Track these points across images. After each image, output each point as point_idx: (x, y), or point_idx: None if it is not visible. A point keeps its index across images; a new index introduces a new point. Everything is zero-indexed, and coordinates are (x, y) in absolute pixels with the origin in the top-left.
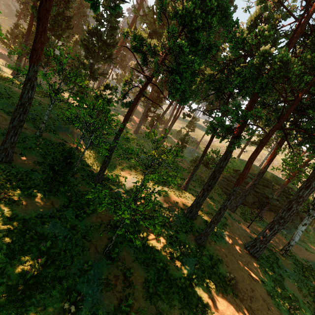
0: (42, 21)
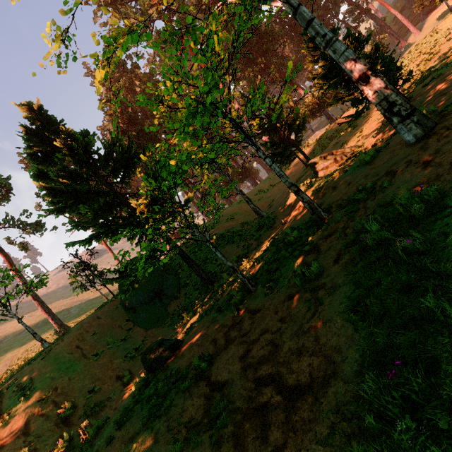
0: (298, 85)
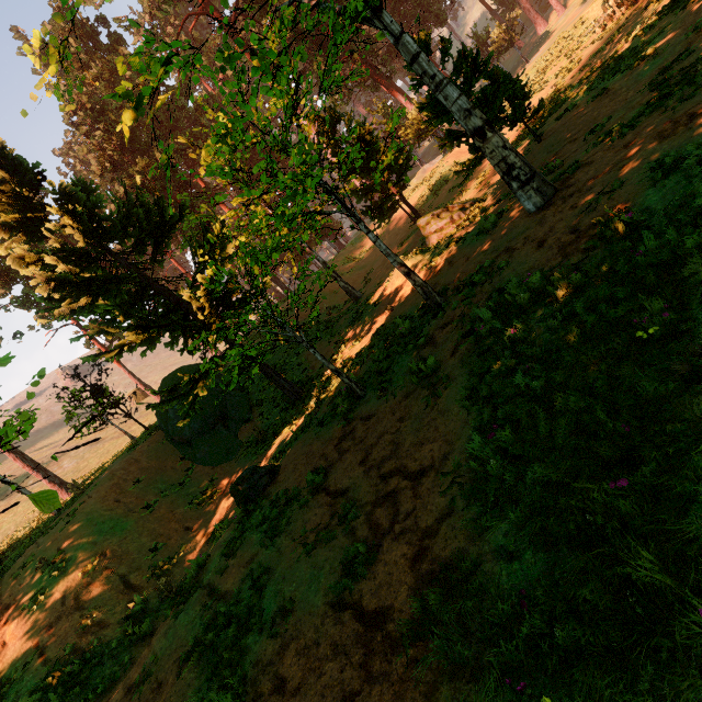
0: (396, 86)
